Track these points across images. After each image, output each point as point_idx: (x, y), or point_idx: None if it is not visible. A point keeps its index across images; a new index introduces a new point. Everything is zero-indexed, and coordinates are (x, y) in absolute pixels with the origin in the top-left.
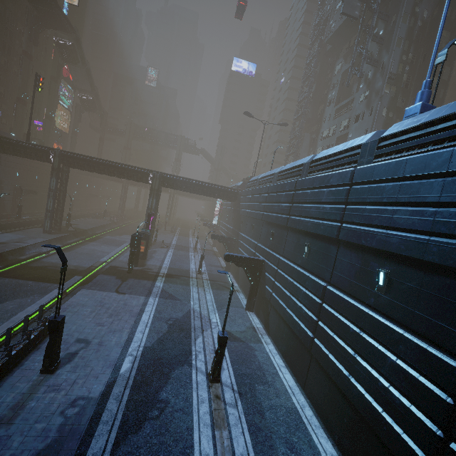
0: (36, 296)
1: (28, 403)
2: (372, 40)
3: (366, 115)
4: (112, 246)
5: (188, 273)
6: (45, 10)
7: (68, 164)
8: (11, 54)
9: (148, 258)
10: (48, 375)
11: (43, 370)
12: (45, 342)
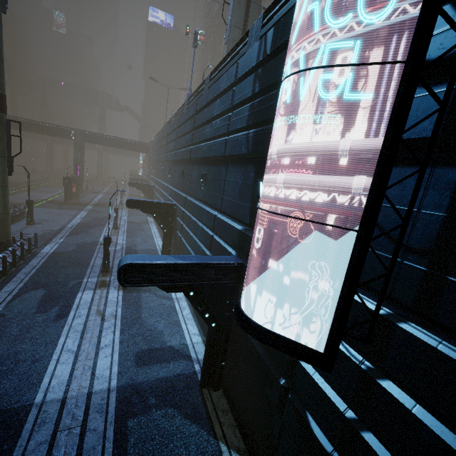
0: None
1: (25, 229)
2: None
3: None
4: (48, 194)
5: (112, 204)
6: None
7: None
8: None
9: (81, 198)
10: (30, 226)
11: (28, 223)
12: (22, 220)
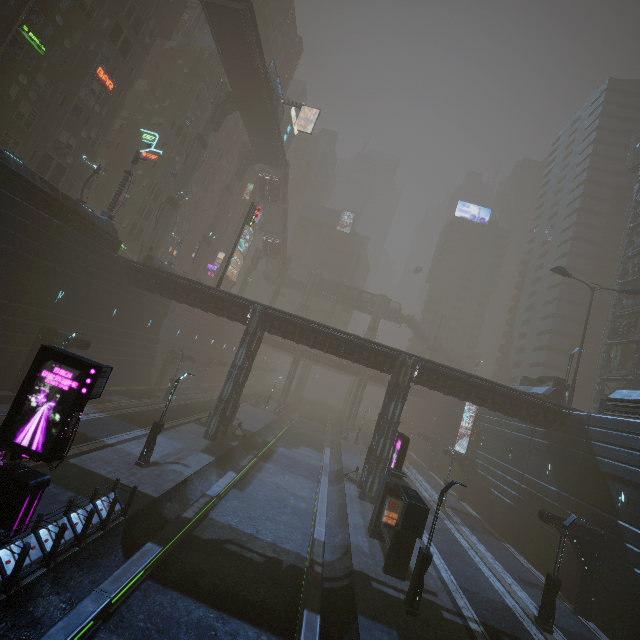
0: None
1: None
2: None
3: None
4: (300, 479)
5: (518, 621)
6: (264, 143)
7: (269, 327)
8: (207, 191)
9: None
10: None
11: None
12: None
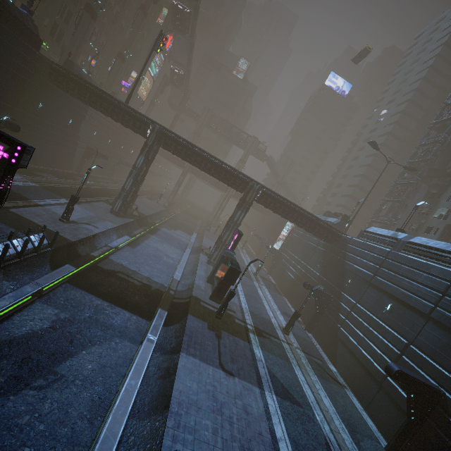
0: (117, 343)
1: None
2: None
3: None
4: (173, 248)
5: (274, 328)
6: None
7: (163, 144)
8: (124, 6)
9: None
10: None
11: None
12: None
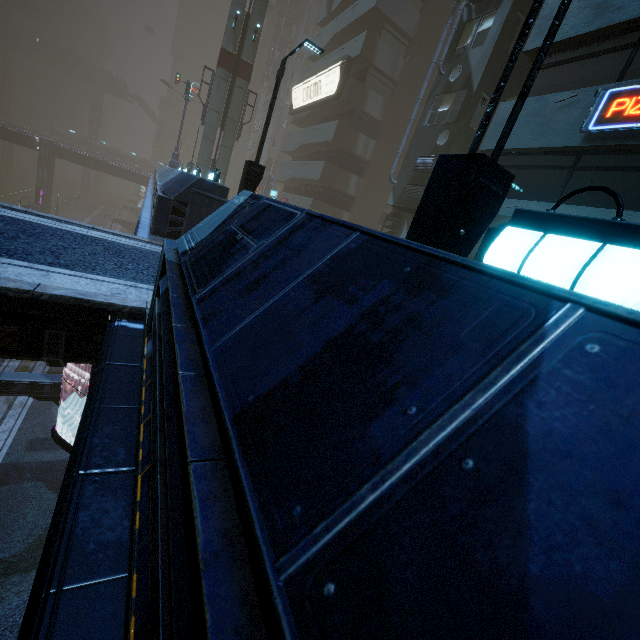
0: None
1: None
2: (281, 43)
3: (272, 122)
4: None
5: None
6: None
7: None
8: None
9: None
10: None
11: None
12: None
